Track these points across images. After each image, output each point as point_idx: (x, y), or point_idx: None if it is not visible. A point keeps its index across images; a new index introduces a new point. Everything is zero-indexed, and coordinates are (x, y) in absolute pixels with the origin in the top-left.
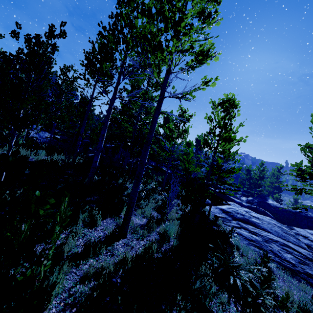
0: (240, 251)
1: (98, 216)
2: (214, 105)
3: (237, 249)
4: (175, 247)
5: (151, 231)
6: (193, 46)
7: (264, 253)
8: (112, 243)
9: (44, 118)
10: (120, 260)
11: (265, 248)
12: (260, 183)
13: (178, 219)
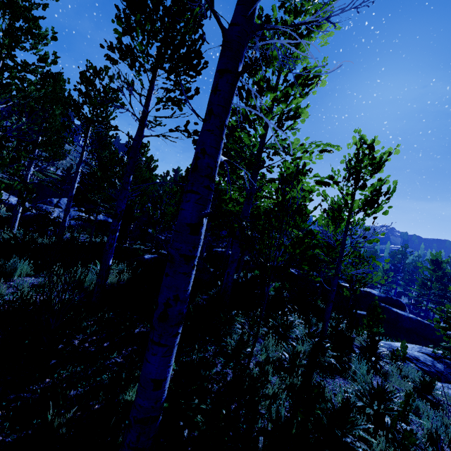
0: None
1: None
2: None
3: None
4: None
5: None
6: None
7: None
8: None
9: None
10: None
11: None
12: None
13: None
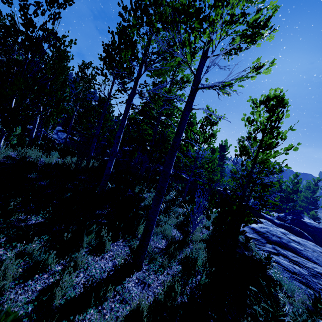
0: (283, 289)
1: (107, 239)
2: (255, 103)
3: (278, 285)
4: (203, 285)
5: (172, 259)
6: (246, 13)
7: (315, 295)
8: (123, 280)
9: (42, 112)
10: (132, 312)
11: (313, 286)
12: (293, 197)
13: (203, 241)
